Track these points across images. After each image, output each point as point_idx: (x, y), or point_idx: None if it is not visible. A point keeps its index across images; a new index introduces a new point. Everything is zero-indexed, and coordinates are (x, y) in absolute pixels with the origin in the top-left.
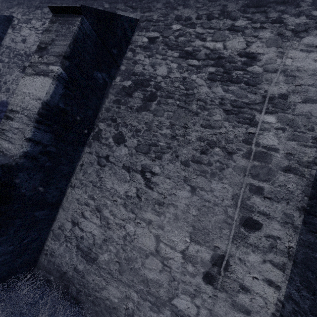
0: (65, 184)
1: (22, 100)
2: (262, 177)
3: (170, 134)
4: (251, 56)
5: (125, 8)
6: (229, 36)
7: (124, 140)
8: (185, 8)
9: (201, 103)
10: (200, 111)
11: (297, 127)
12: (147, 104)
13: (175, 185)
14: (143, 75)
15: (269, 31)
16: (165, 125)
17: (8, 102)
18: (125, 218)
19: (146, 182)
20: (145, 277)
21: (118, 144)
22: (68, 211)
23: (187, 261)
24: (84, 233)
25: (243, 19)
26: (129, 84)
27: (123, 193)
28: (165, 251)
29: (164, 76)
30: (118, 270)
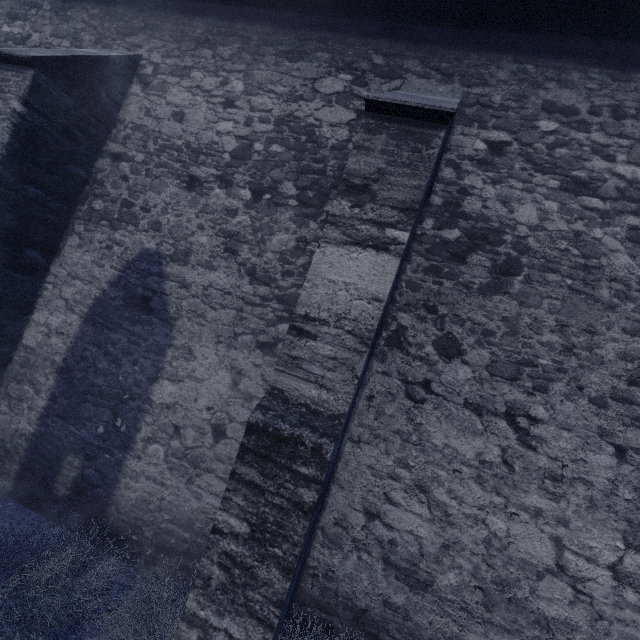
0: (343, 438)
1: (329, 297)
2: None
3: (560, 344)
4: None
5: (424, 71)
6: None
7: (461, 352)
8: (562, 87)
9: (619, 286)
10: (619, 302)
11: None
12: (502, 280)
13: (582, 443)
14: (486, 220)
15: None
16: (546, 325)
17: (161, 253)
18: (483, 505)
19: (521, 435)
20: (542, 614)
21: (448, 359)
22: (353, 491)
23: (623, 583)
24: (396, 533)
25: None
26: (455, 237)
27: (473, 456)
28: (576, 567)
29: (532, 226)
30: (481, 603)
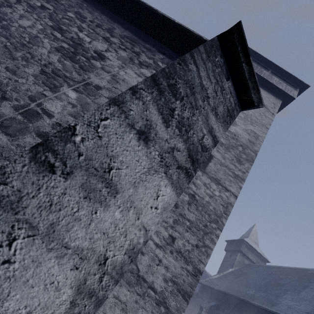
0: None
1: None
2: (11, 130)
3: None
4: (102, 56)
5: None
6: (100, 40)
7: None
8: (89, 13)
9: (29, 56)
10: (20, 59)
11: (87, 110)
12: None
13: None
14: (5, 15)
15: (127, 54)
16: None
17: None
18: None
19: None
20: None
21: None
22: None
23: None
24: None
25: (118, 40)
26: None
27: None
28: None
29: (22, 26)
30: None
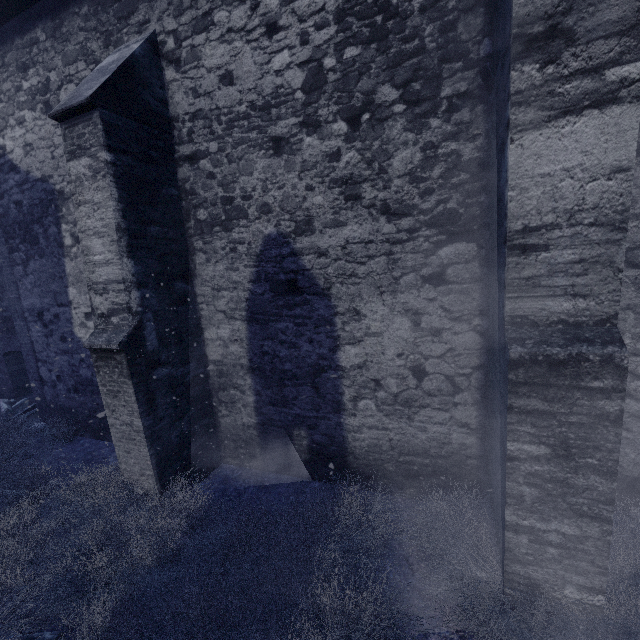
0: None
1: (548, 195)
2: None
3: None
4: None
5: None
6: None
7: None
8: None
9: None
10: None
11: None
12: None
13: None
14: None
15: None
16: None
17: (283, 233)
18: None
19: None
20: None
21: None
22: None
23: None
24: None
25: None
26: None
27: None
28: None
29: None
30: None
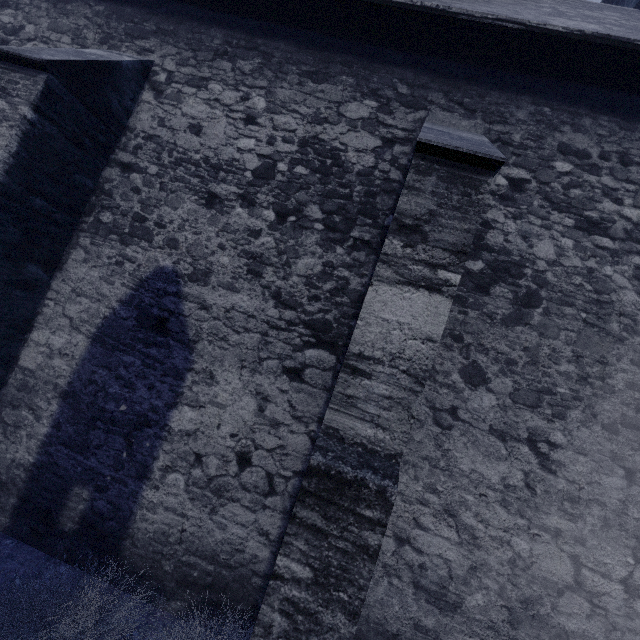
0: None
1: (383, 336)
2: None
3: (576, 373)
4: None
5: (448, 105)
6: None
7: (485, 380)
8: (576, 131)
9: (627, 320)
10: (627, 336)
11: None
12: (523, 312)
13: (597, 467)
14: (508, 253)
15: None
16: (564, 356)
17: (178, 272)
18: (507, 527)
19: (542, 460)
20: (562, 628)
21: (474, 387)
22: None
23: (633, 596)
24: (426, 557)
25: None
26: (479, 268)
27: (498, 480)
28: (592, 582)
29: (550, 261)
30: (507, 621)
